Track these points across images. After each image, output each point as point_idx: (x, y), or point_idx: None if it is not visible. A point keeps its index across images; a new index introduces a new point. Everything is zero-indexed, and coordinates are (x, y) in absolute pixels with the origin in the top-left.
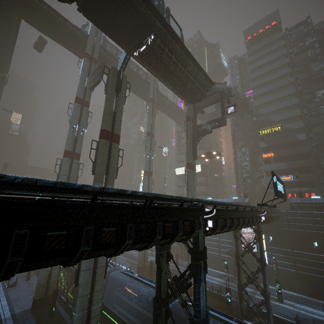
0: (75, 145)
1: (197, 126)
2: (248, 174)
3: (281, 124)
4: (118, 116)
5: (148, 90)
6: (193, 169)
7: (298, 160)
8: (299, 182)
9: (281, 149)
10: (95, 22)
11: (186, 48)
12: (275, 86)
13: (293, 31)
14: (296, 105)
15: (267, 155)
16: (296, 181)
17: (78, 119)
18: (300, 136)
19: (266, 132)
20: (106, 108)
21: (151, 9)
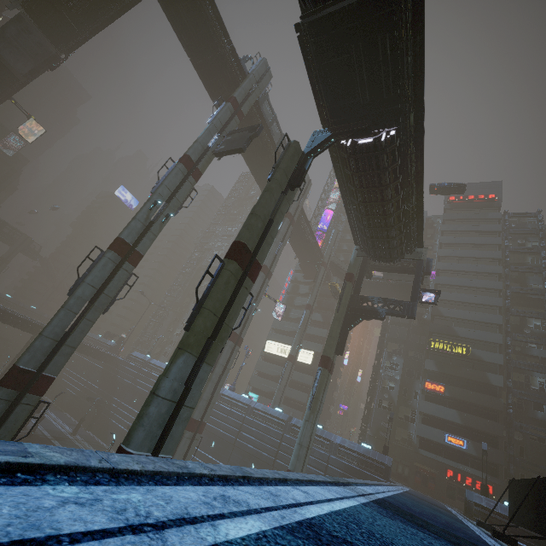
0: (143, 236)
1: (360, 296)
2: (391, 404)
3: (467, 344)
4: (273, 230)
5: None
6: (329, 370)
7: (482, 418)
8: (475, 457)
9: (459, 385)
10: (314, 60)
11: (422, 174)
12: (472, 283)
13: (514, 219)
14: (497, 325)
15: (433, 387)
16: (482, 461)
17: (171, 192)
18: (493, 379)
19: (441, 347)
20: (261, 205)
21: (416, 91)
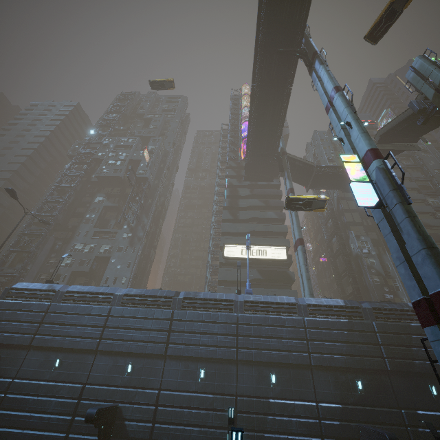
0: None
1: None
2: (380, 278)
3: None
4: None
5: (297, 49)
6: None
7: None
8: None
9: None
10: None
11: None
12: None
13: None
14: (422, 201)
15: None
16: None
17: None
18: None
19: None
20: None
21: None
